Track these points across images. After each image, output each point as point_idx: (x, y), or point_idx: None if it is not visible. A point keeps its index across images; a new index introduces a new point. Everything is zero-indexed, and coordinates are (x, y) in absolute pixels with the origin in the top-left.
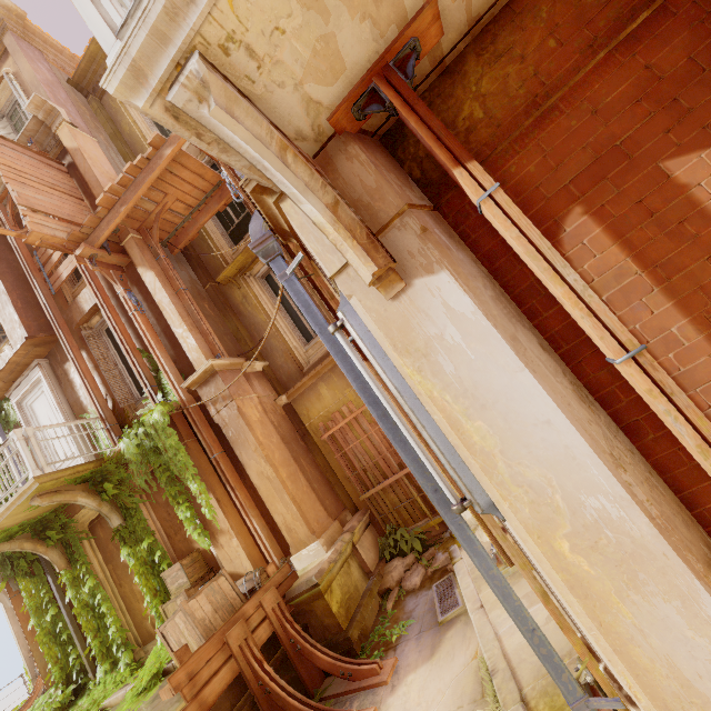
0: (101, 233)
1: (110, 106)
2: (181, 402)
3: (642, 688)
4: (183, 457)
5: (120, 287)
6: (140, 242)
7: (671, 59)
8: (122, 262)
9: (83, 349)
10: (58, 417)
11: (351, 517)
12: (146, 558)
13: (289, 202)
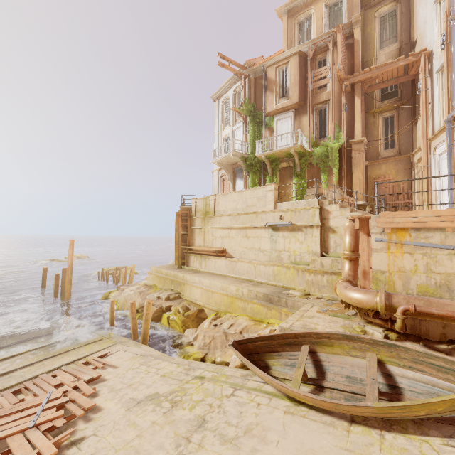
0: (355, 80)
1: (367, 16)
2: (343, 146)
3: None
4: (337, 161)
5: (344, 99)
6: (360, 87)
7: None
8: (348, 91)
9: (311, 113)
10: (289, 131)
11: None
12: (301, 184)
13: None
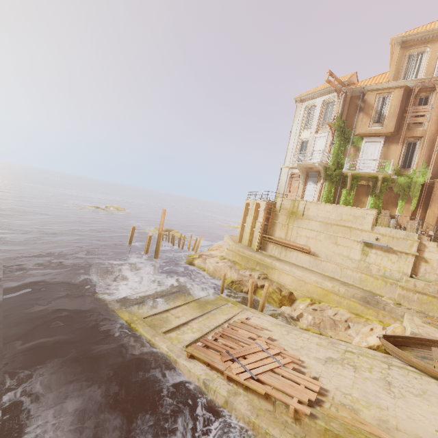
0: None
1: None
2: (426, 181)
3: None
4: (418, 193)
5: None
6: None
7: None
8: None
9: (401, 144)
10: (376, 155)
11: None
12: (376, 203)
13: None
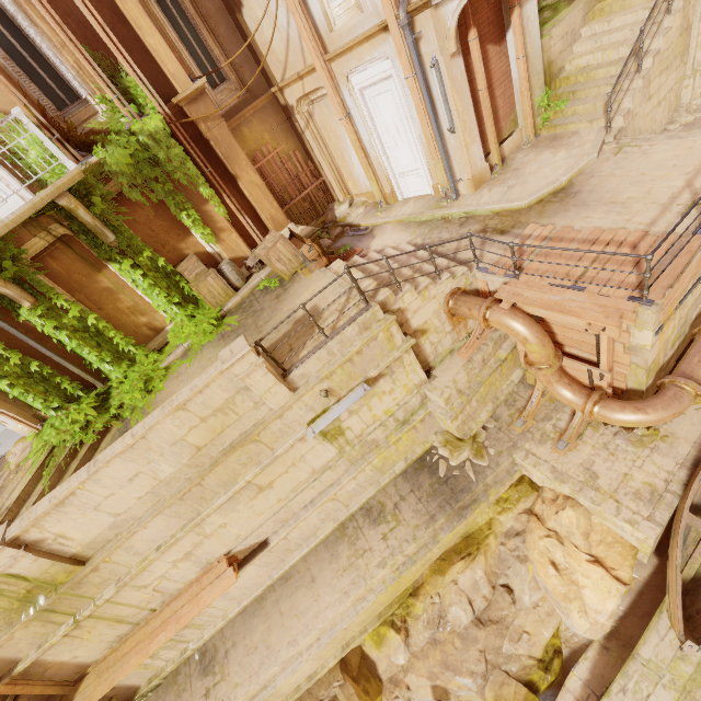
0: None
1: None
2: (167, 117)
3: (470, 166)
4: (192, 166)
5: None
6: None
7: (492, 16)
8: None
9: None
10: None
11: None
12: (149, 266)
13: (432, 11)
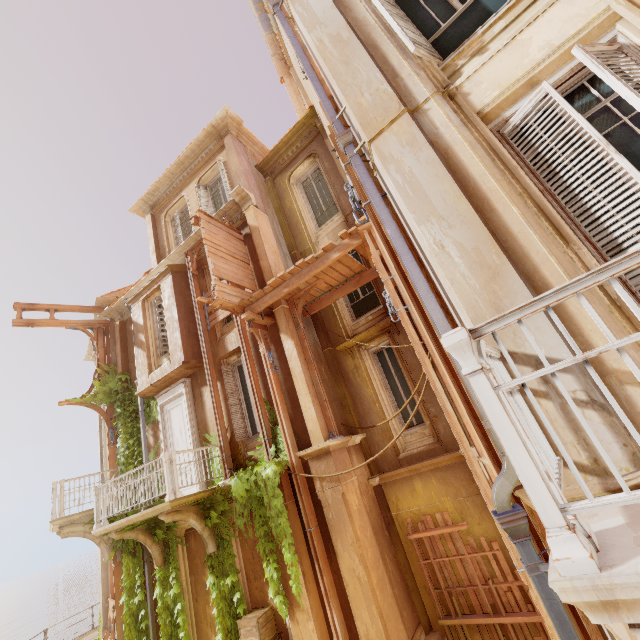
0: (263, 304)
1: (280, 185)
2: (291, 465)
3: None
4: (284, 521)
5: (263, 345)
6: (287, 312)
7: None
8: (268, 323)
9: (219, 380)
10: (187, 429)
11: (424, 636)
12: (226, 593)
13: None
